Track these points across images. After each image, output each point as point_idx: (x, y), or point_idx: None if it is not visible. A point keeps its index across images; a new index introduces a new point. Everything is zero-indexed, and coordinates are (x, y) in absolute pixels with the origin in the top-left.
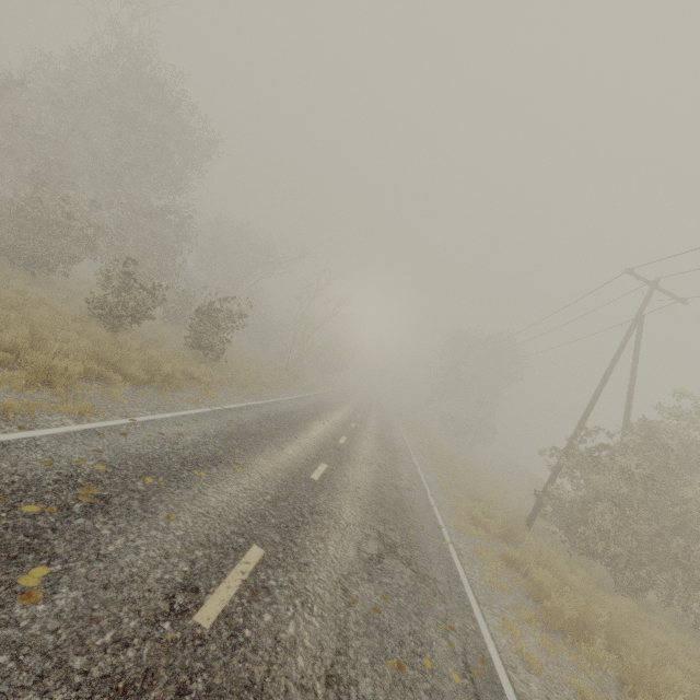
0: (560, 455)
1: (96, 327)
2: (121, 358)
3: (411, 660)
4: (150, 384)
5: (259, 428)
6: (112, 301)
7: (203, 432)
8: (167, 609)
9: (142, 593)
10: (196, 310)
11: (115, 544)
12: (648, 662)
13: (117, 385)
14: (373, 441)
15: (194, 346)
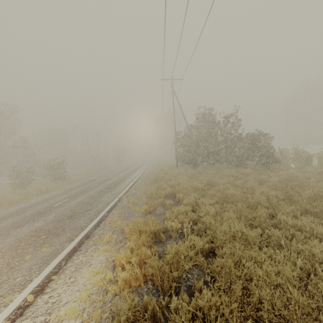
0: (174, 143)
1: (18, 190)
2: (29, 192)
3: (98, 197)
4: (42, 194)
5: (78, 186)
6: (17, 182)
7: (58, 193)
8: (47, 207)
9: (43, 208)
10: (46, 169)
11: (37, 207)
12: (166, 176)
13: (32, 197)
14: (126, 172)
15: (54, 179)
